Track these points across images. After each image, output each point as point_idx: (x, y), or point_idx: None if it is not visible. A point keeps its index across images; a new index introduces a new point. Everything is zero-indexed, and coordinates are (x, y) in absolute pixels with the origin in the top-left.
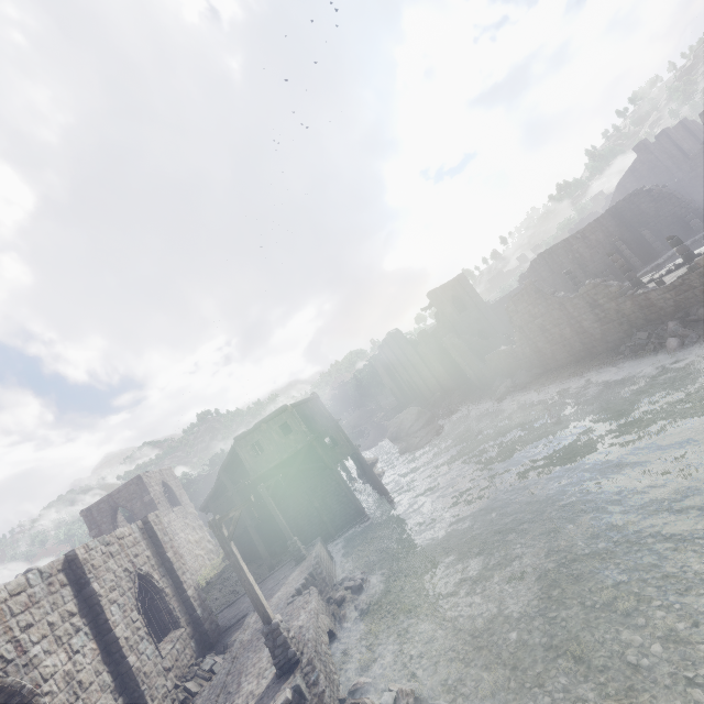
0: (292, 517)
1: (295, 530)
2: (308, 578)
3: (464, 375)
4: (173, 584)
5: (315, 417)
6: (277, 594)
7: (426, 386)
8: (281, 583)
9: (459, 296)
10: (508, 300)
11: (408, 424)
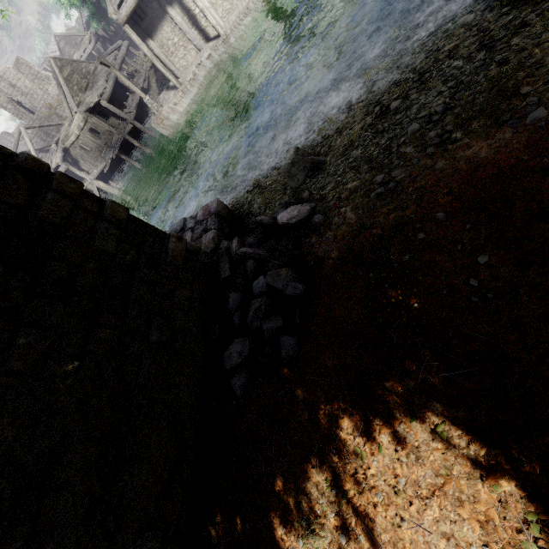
0: None
1: None
2: None
3: None
4: None
5: None
6: None
7: None
8: None
9: None
10: None
11: None
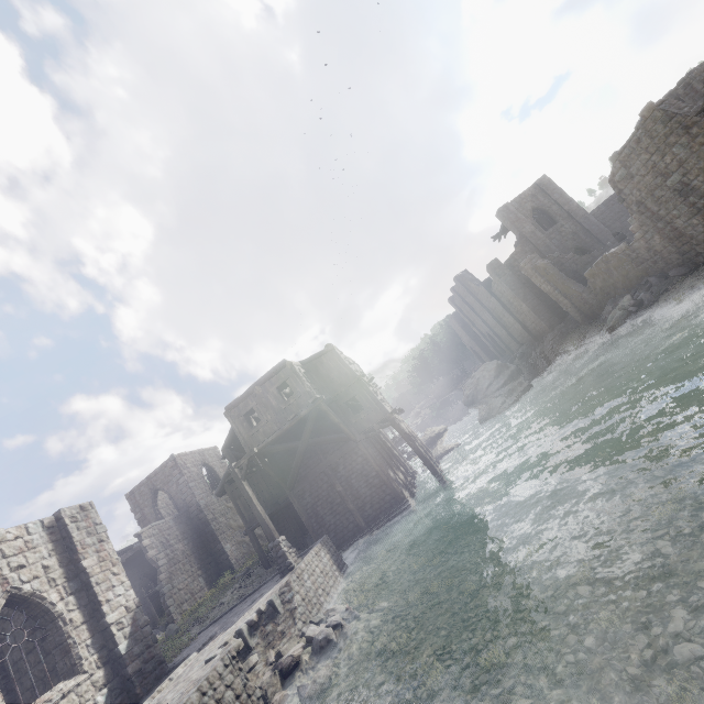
0: (309, 504)
1: (314, 521)
2: (265, 609)
3: (559, 311)
4: (89, 604)
5: (330, 375)
6: (230, 628)
7: (510, 336)
8: (250, 606)
9: (542, 207)
10: (612, 162)
11: (485, 382)
